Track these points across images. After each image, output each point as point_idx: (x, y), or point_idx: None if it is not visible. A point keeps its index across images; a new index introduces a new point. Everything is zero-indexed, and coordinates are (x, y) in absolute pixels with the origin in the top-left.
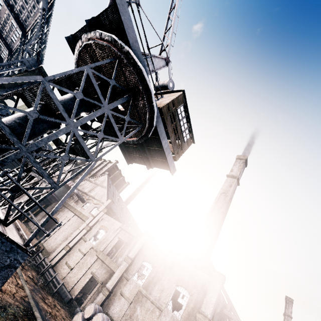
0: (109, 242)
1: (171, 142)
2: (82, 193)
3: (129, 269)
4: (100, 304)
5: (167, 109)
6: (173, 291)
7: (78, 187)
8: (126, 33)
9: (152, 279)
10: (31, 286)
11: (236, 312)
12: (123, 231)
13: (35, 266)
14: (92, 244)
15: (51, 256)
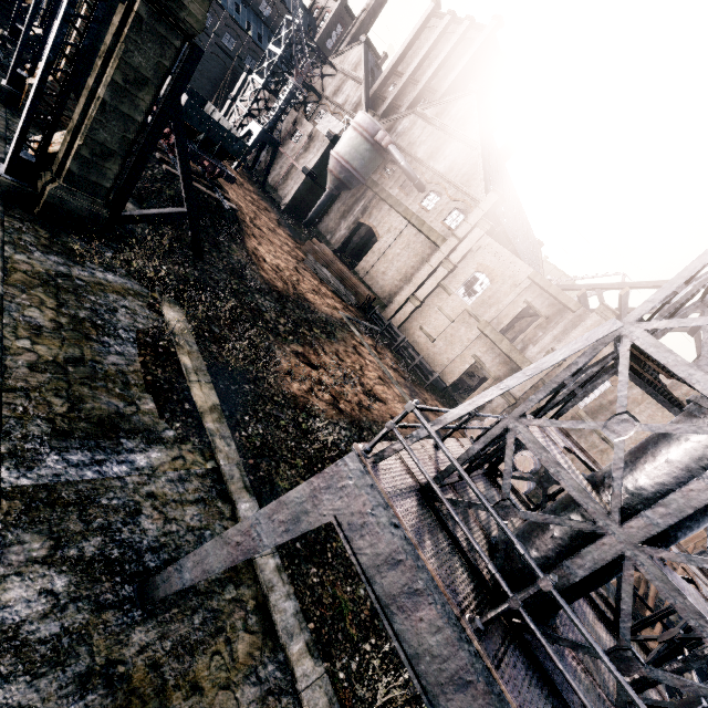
0: (502, 306)
1: None
2: (412, 162)
3: (554, 372)
4: (499, 412)
5: None
6: None
7: (396, 139)
8: None
9: (609, 405)
10: (406, 388)
11: None
12: (536, 288)
13: (379, 334)
14: (465, 304)
15: (390, 310)
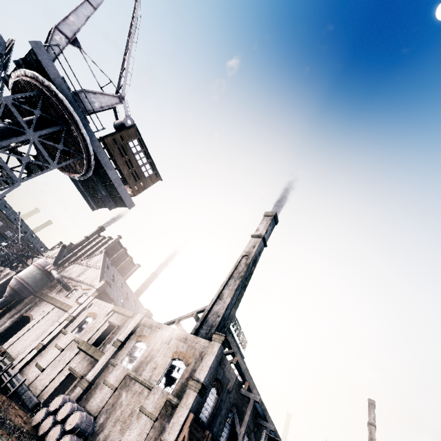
0: (96, 329)
1: (123, 174)
2: (68, 280)
3: (118, 354)
4: (75, 400)
5: (112, 141)
6: (168, 366)
7: (63, 273)
8: (46, 70)
9: (145, 359)
10: None
11: (255, 389)
12: (116, 314)
13: None
14: (73, 336)
15: (17, 360)
